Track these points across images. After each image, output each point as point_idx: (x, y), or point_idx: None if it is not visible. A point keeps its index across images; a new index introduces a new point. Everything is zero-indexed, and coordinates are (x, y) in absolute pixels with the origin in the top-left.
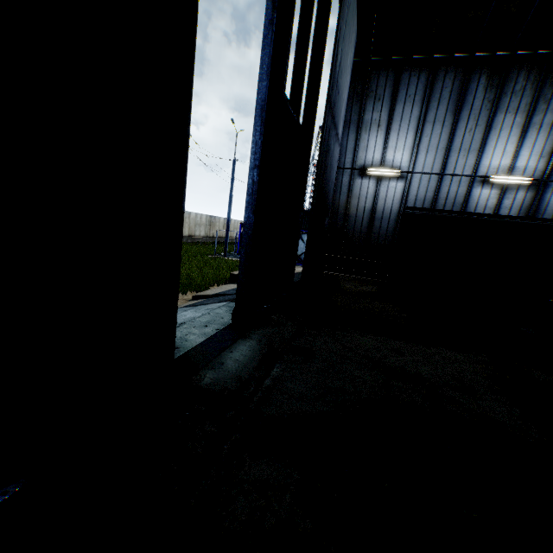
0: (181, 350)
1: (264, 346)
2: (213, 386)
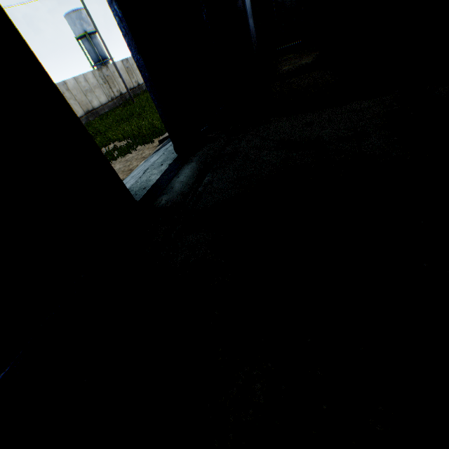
0: (147, 189)
1: (201, 164)
2: (167, 204)
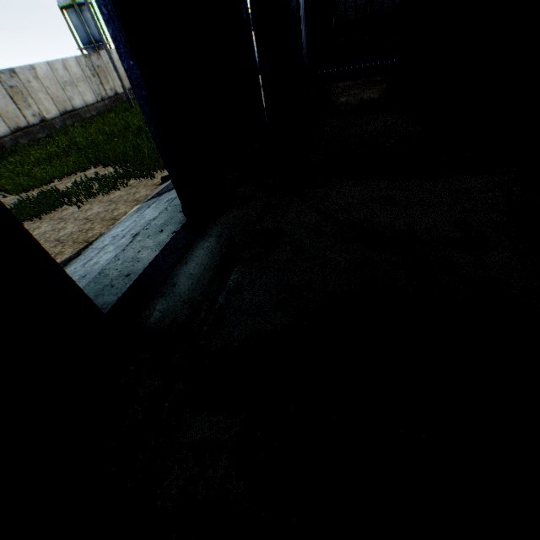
0: (132, 277)
1: (224, 243)
2: (162, 322)
